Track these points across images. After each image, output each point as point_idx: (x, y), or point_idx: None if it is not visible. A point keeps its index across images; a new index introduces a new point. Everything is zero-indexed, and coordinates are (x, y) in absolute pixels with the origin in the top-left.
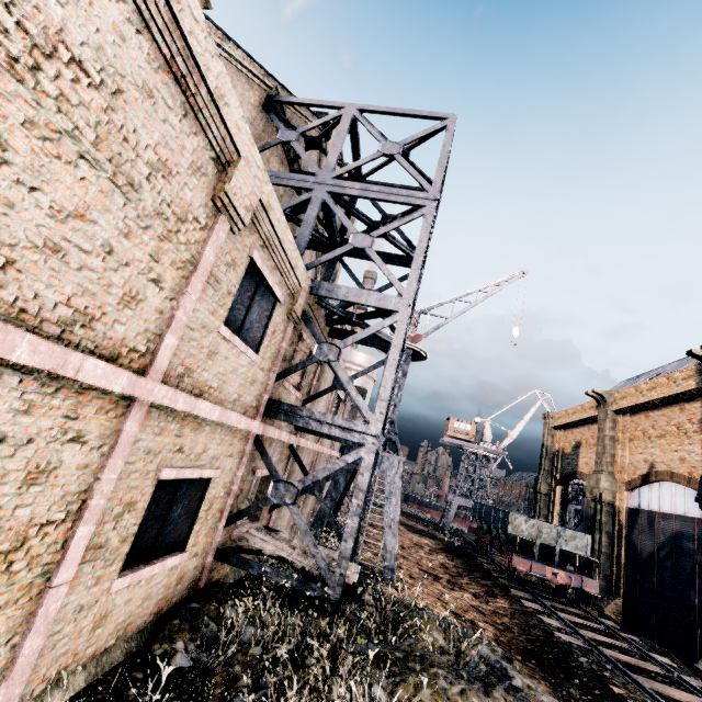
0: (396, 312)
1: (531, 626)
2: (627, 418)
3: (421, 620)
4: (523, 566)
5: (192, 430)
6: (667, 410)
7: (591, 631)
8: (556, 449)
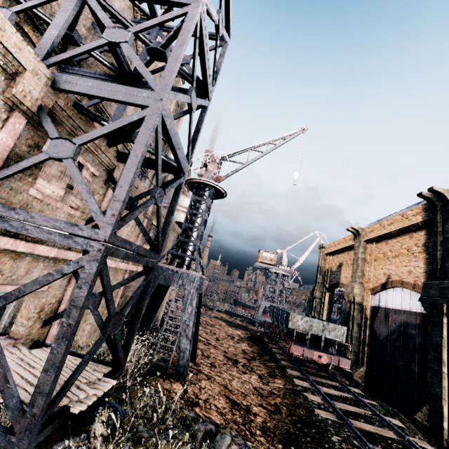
0: (147, 107)
1: (297, 406)
2: (374, 245)
3: None
4: (298, 352)
5: None
6: (400, 238)
7: (344, 402)
8: (327, 268)
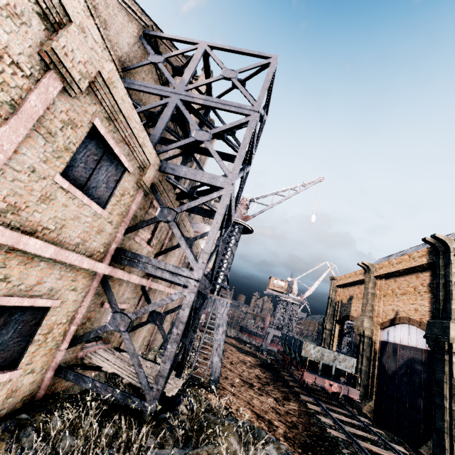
0: (222, 188)
1: (311, 424)
2: (383, 281)
3: (220, 428)
4: (310, 379)
5: (21, 263)
6: (408, 277)
7: (352, 427)
8: (337, 300)
